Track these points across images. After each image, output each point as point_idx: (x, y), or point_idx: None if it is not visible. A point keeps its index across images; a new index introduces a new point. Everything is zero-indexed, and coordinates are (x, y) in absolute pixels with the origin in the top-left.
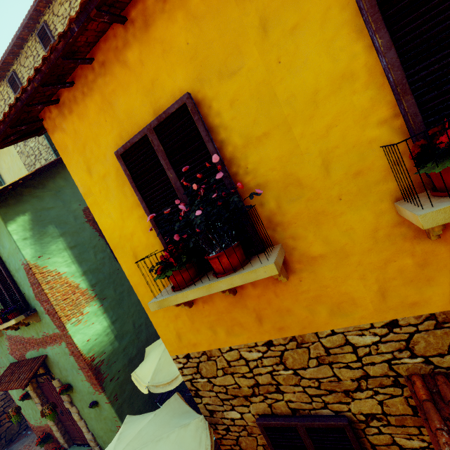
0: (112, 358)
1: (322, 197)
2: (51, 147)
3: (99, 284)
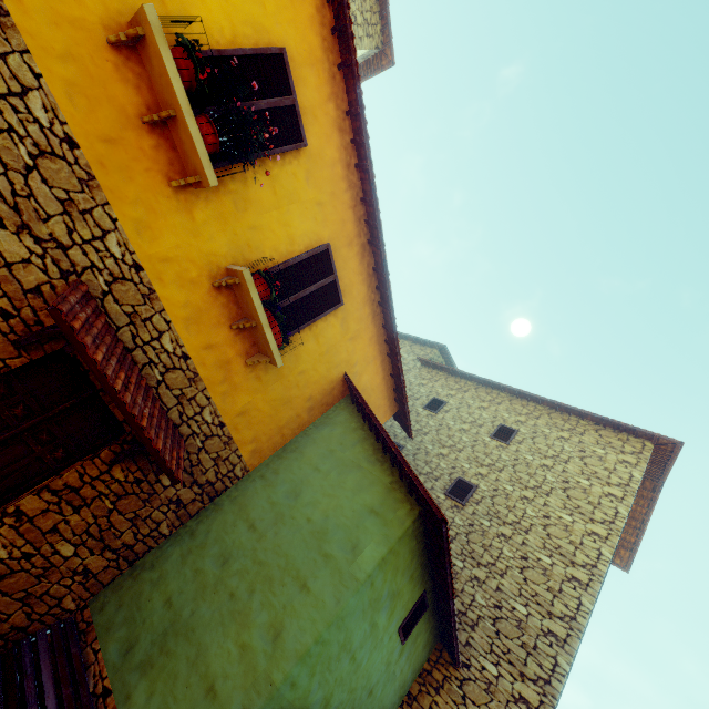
0: None
1: (236, 224)
2: None
3: None
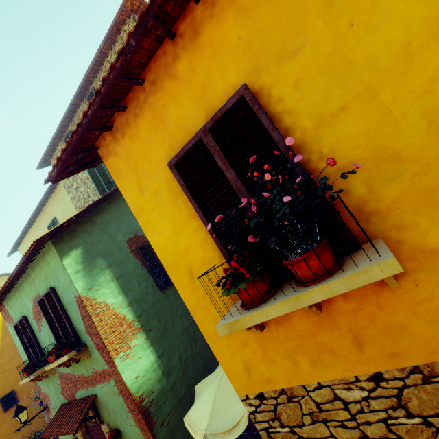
0: (161, 398)
1: (435, 169)
2: (98, 189)
3: (144, 314)
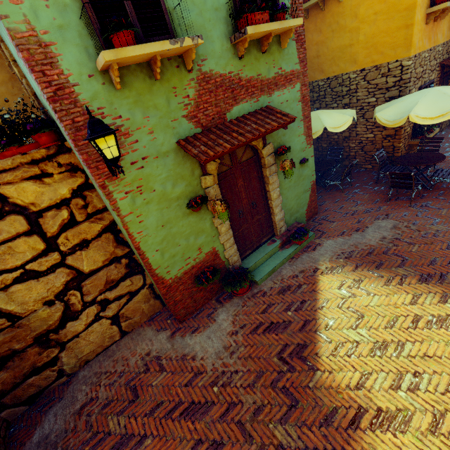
0: None
1: None
2: None
3: None
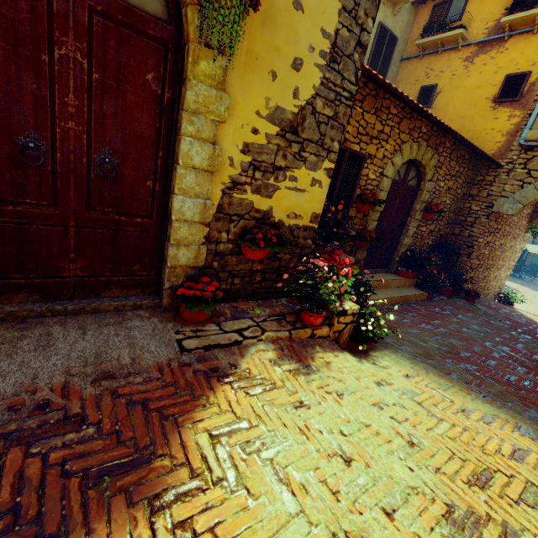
0: None
1: None
2: None
3: None
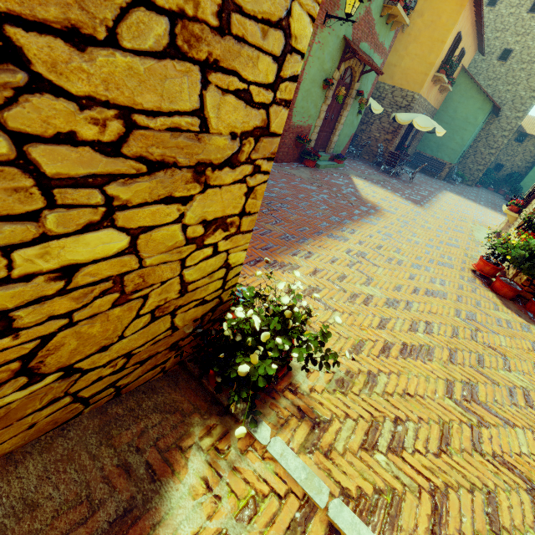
0: None
1: None
2: None
3: None
